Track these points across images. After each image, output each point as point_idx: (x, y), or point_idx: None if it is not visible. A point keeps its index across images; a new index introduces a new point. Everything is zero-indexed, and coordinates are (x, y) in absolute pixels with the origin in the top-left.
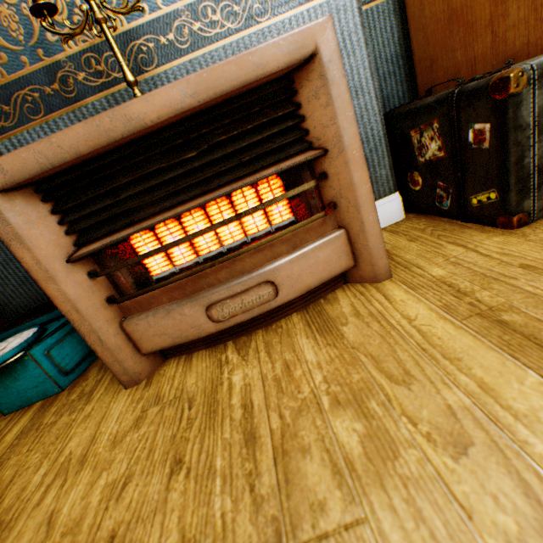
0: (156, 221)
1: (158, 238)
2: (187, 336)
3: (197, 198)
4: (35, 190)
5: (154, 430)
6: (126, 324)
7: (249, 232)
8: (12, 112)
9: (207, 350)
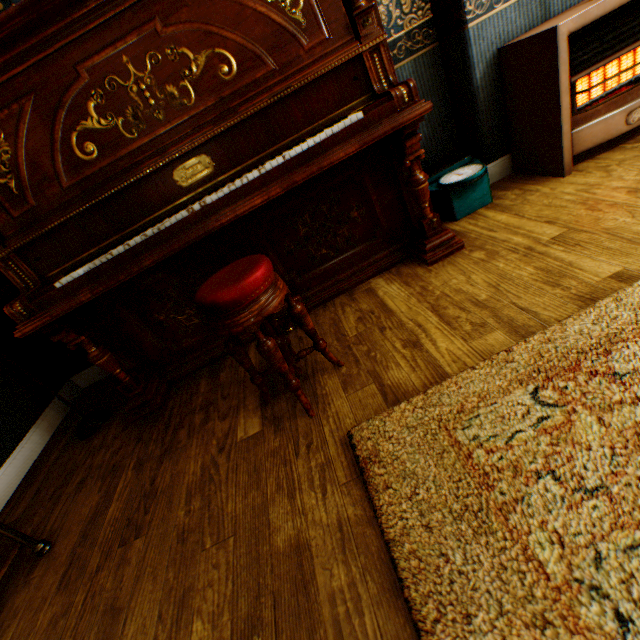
0: (616, 57)
1: (587, 80)
2: (606, 138)
3: (633, 43)
4: (567, 39)
5: (629, 166)
6: (574, 133)
7: (634, 74)
8: (484, 4)
9: (605, 153)
